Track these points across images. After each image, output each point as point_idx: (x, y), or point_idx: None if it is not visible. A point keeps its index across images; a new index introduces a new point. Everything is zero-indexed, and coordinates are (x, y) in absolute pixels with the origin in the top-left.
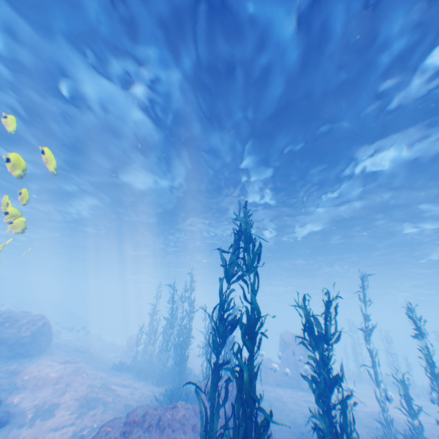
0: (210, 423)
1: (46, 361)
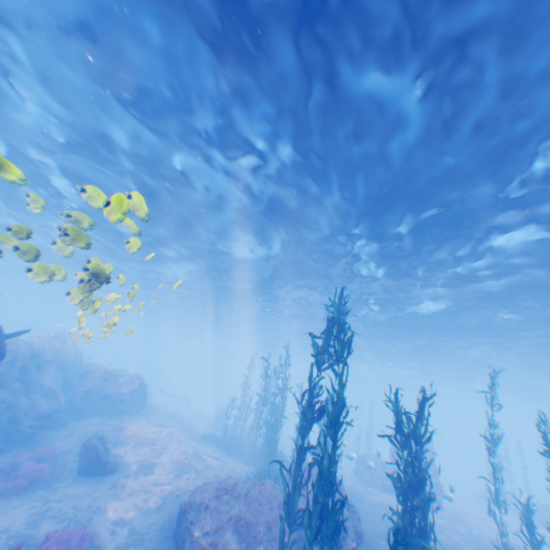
0: (292, 497)
1: (144, 421)
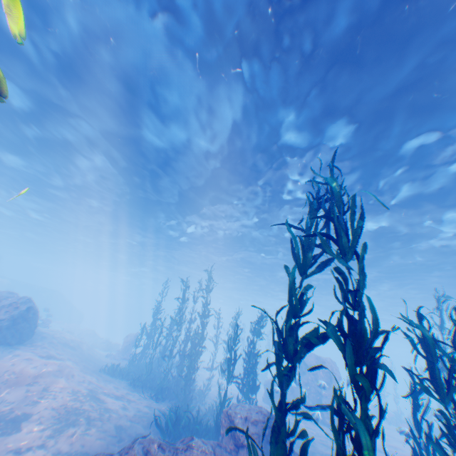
0: None
1: (24, 354)
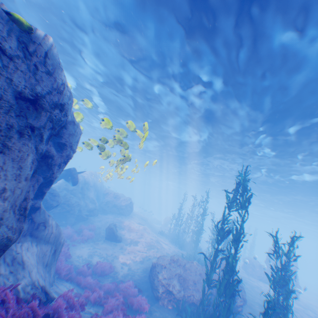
0: (209, 272)
1: (131, 220)
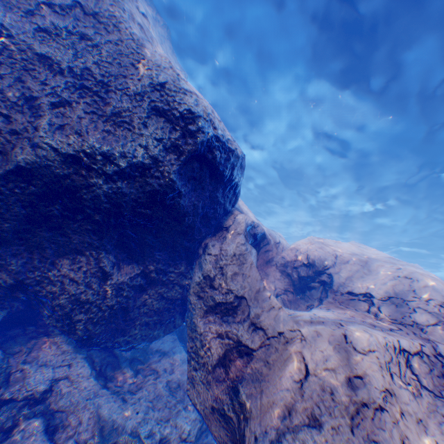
0: None
1: None
